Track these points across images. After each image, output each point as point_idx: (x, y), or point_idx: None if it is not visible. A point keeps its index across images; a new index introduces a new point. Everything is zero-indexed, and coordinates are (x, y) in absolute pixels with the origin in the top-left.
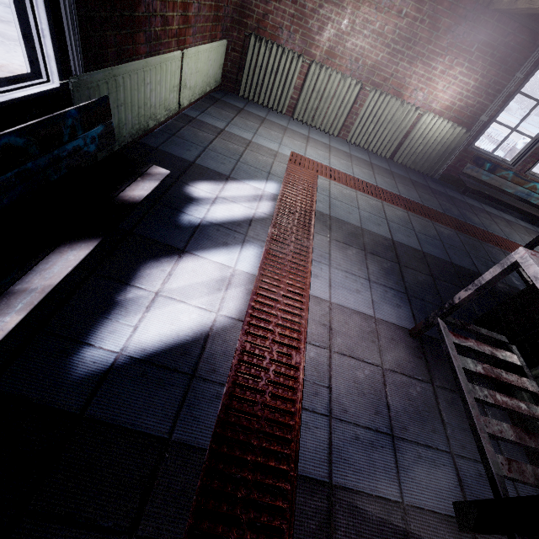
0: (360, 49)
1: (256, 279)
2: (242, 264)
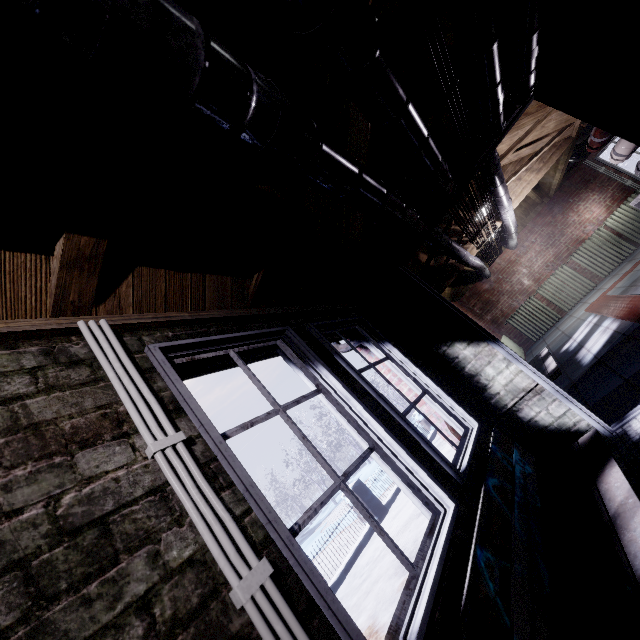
0: (541, 264)
1: (615, 318)
2: (605, 325)
